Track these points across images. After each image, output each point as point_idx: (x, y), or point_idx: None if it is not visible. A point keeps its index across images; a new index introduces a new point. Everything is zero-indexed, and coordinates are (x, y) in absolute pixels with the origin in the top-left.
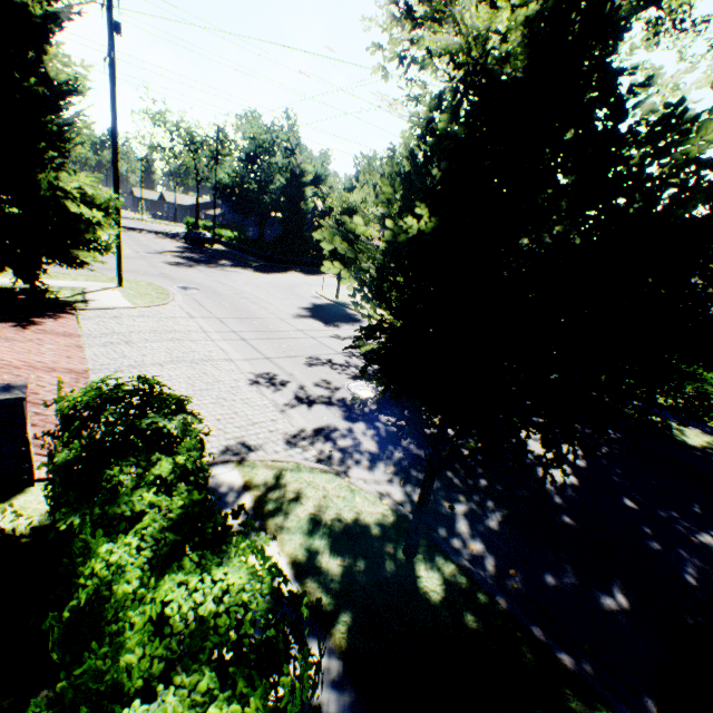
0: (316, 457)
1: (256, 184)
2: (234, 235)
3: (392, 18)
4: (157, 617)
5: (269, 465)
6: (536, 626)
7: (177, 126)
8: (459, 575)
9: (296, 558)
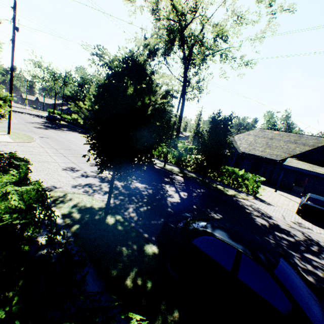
0: (83, 191)
1: (83, 96)
2: (71, 118)
3: (91, 54)
4: (5, 195)
5: (62, 192)
6: (141, 229)
7: (47, 68)
8: (122, 219)
9: (64, 213)
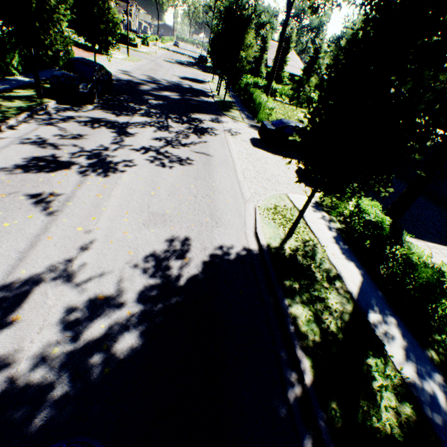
0: None
1: None
2: None
3: None
4: None
5: None
6: None
7: None
8: None
9: None
